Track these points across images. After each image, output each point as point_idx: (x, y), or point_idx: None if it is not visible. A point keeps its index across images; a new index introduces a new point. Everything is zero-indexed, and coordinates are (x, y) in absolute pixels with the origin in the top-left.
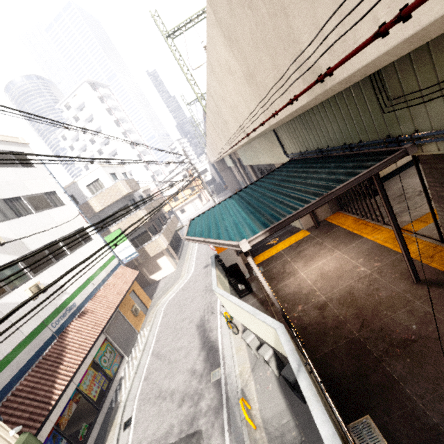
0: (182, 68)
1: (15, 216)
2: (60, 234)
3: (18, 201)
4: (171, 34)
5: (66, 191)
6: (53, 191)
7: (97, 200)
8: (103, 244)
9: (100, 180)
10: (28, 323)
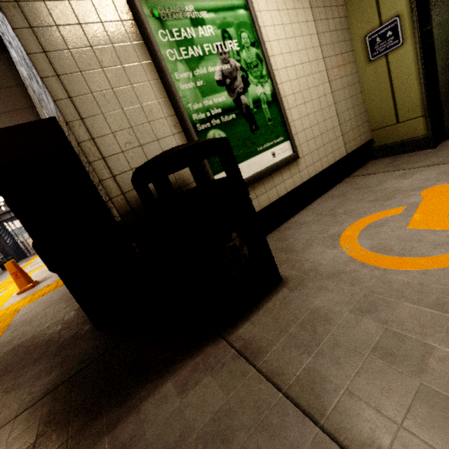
0: None
1: None
2: None
3: None
4: None
5: None
6: None
7: None
8: None
9: None
10: None
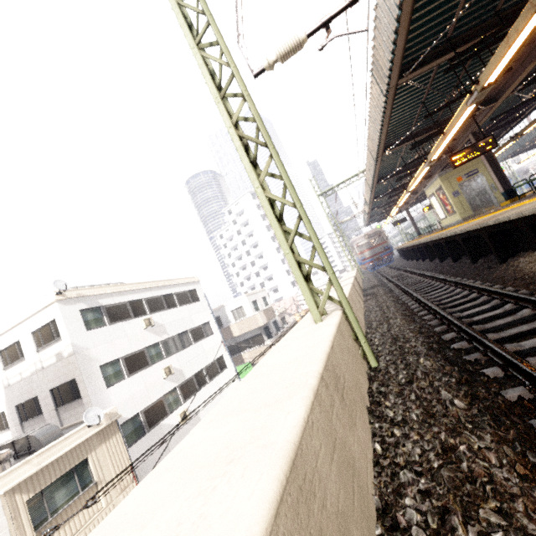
0: (329, 221)
1: (182, 348)
2: (205, 363)
3: (185, 334)
4: (324, 193)
5: (216, 312)
6: (208, 321)
7: (237, 327)
8: (234, 373)
9: (243, 308)
10: (174, 444)
